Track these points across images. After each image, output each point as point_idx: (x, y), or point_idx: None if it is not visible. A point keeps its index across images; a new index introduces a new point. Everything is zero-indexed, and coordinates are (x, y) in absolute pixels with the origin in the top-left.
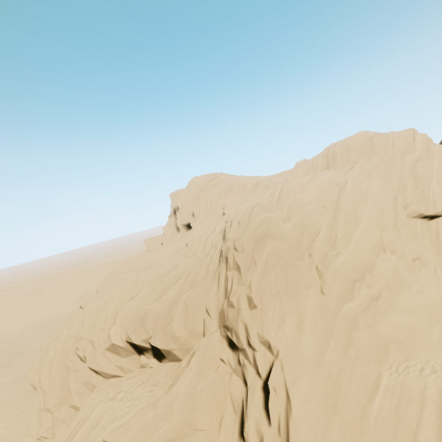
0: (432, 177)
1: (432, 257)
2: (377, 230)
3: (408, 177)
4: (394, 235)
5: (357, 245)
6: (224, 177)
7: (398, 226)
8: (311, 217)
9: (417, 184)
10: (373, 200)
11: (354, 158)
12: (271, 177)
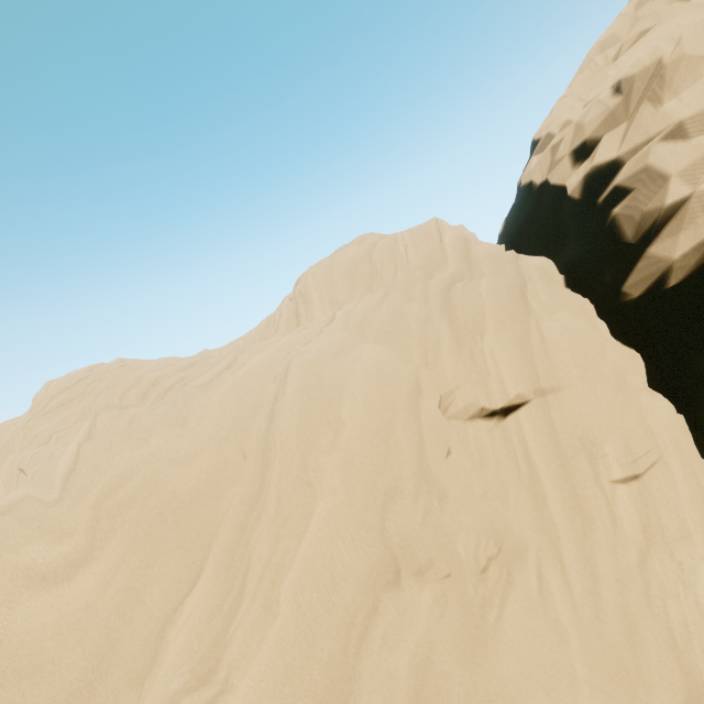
0: (485, 317)
1: (528, 522)
2: (371, 509)
3: (440, 325)
4: (417, 514)
5: (299, 611)
6: (103, 374)
7: (431, 469)
8: (193, 509)
9: (460, 336)
10: (359, 411)
11: (342, 294)
12: (201, 357)
